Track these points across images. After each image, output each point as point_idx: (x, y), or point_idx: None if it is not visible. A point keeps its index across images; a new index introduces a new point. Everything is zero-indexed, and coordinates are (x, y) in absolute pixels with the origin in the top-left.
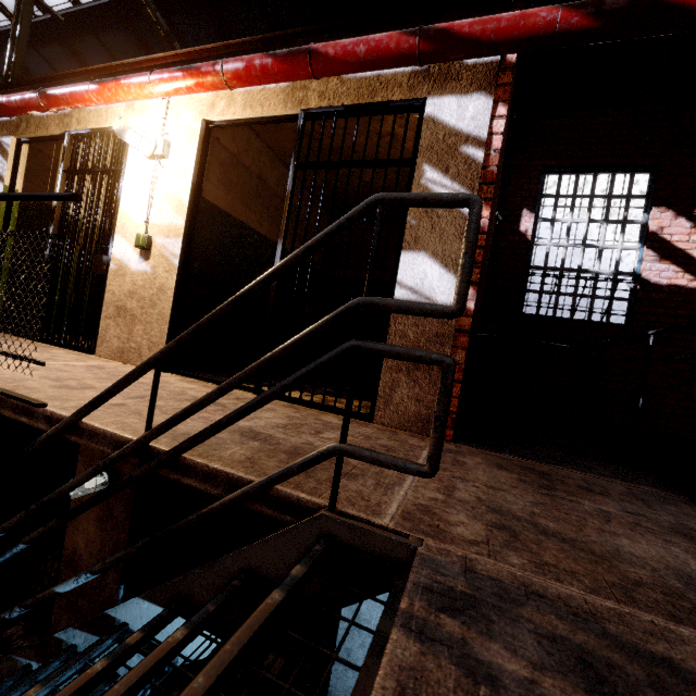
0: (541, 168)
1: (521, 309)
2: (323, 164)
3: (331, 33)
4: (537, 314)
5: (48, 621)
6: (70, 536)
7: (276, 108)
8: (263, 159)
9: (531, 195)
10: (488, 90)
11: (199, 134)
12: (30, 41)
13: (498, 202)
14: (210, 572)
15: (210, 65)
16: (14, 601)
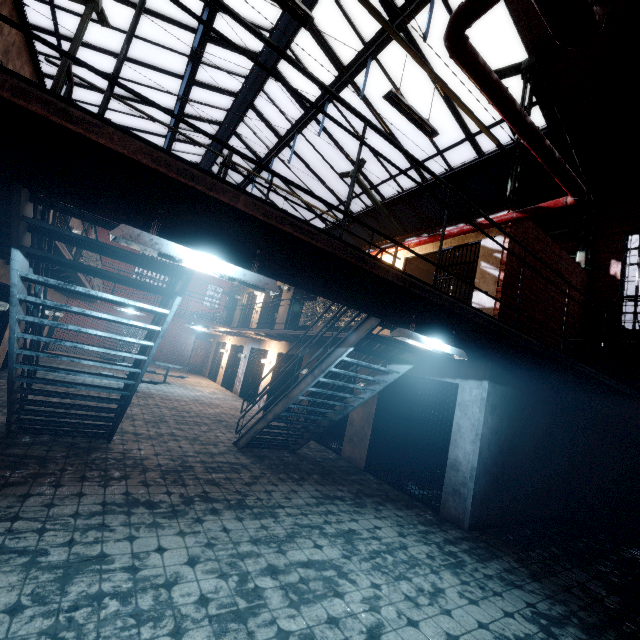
0: (621, 232)
1: (618, 326)
2: (446, 266)
3: (449, 224)
4: (633, 329)
5: (340, 450)
6: (351, 413)
7: (430, 250)
8: (429, 264)
9: (616, 250)
10: (502, 235)
11: (403, 262)
12: (331, 230)
13: (586, 259)
14: (406, 354)
15: (408, 242)
16: (327, 444)
